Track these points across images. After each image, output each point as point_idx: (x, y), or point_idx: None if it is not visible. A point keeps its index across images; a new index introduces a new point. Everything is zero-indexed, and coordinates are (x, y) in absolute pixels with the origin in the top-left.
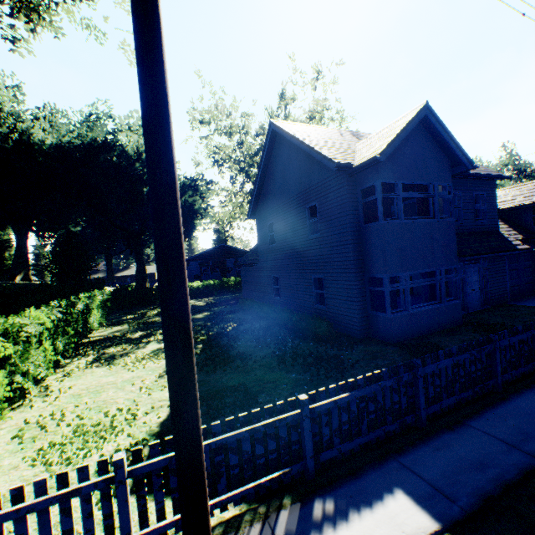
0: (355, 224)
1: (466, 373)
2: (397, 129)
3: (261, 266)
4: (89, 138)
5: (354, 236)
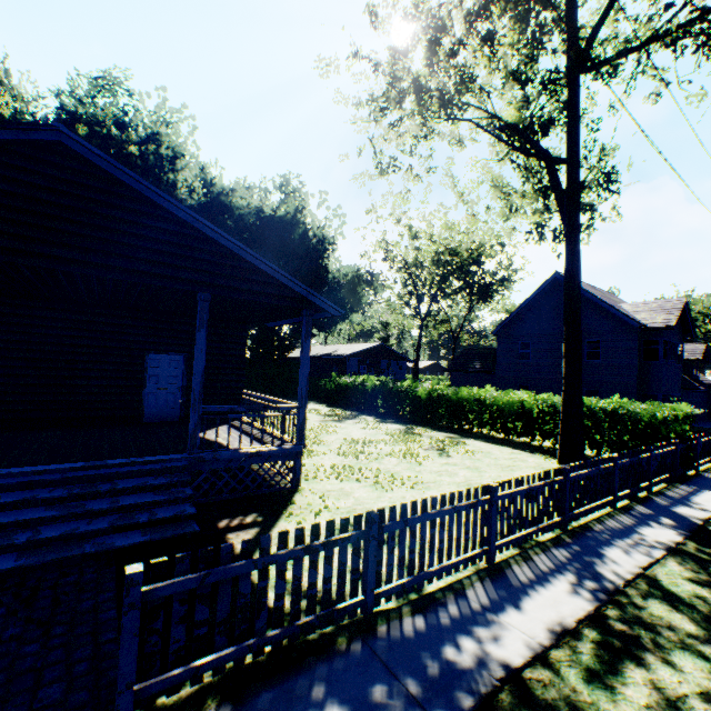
0: (639, 360)
1: None
2: (674, 312)
3: (498, 375)
4: (284, 212)
5: (638, 368)
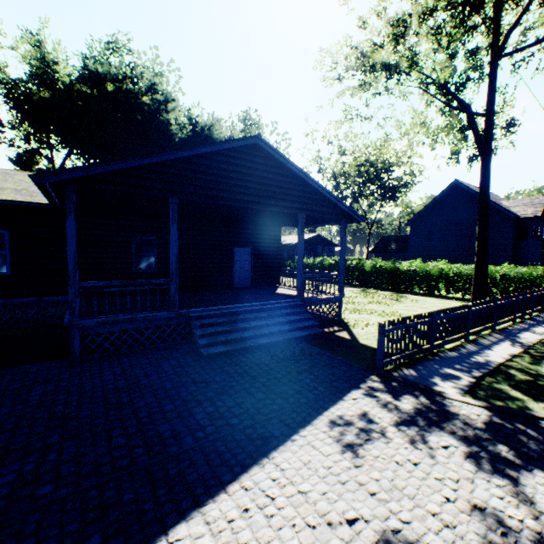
0: (513, 240)
1: None
2: (540, 206)
3: (409, 254)
4: None
5: (512, 245)
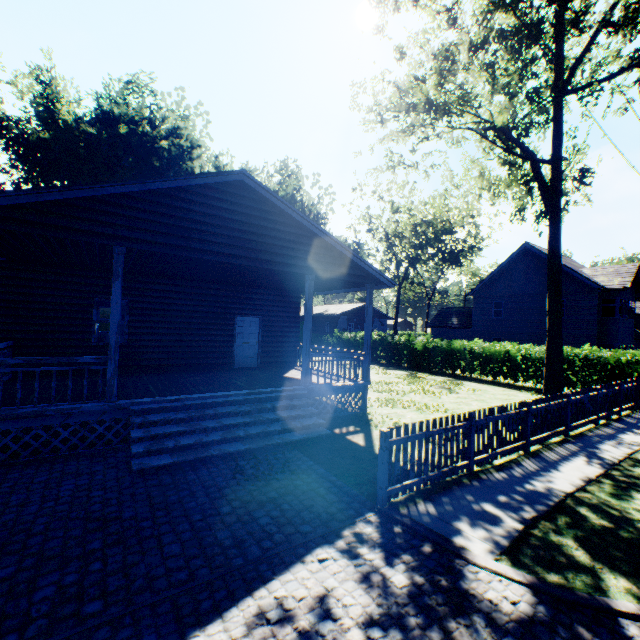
0: (598, 316)
1: None
2: (628, 275)
3: (474, 330)
4: (285, 192)
5: (597, 322)
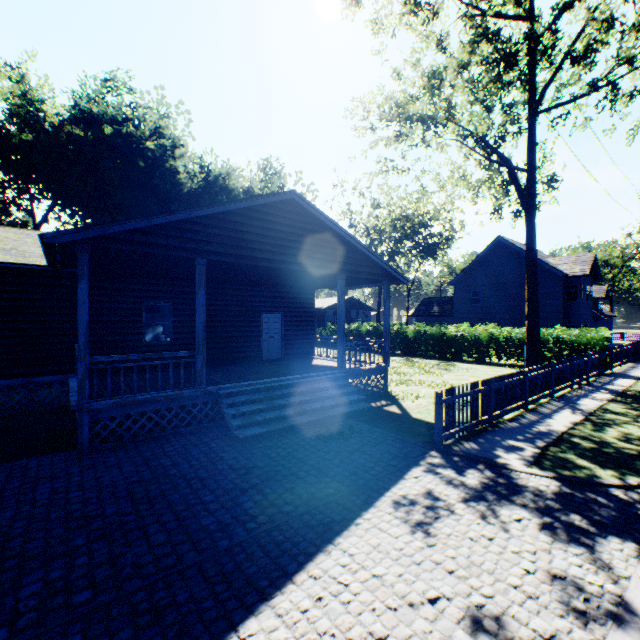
0: (563, 300)
1: (636, 350)
2: (587, 263)
3: (455, 317)
4: (270, 191)
5: (562, 306)
